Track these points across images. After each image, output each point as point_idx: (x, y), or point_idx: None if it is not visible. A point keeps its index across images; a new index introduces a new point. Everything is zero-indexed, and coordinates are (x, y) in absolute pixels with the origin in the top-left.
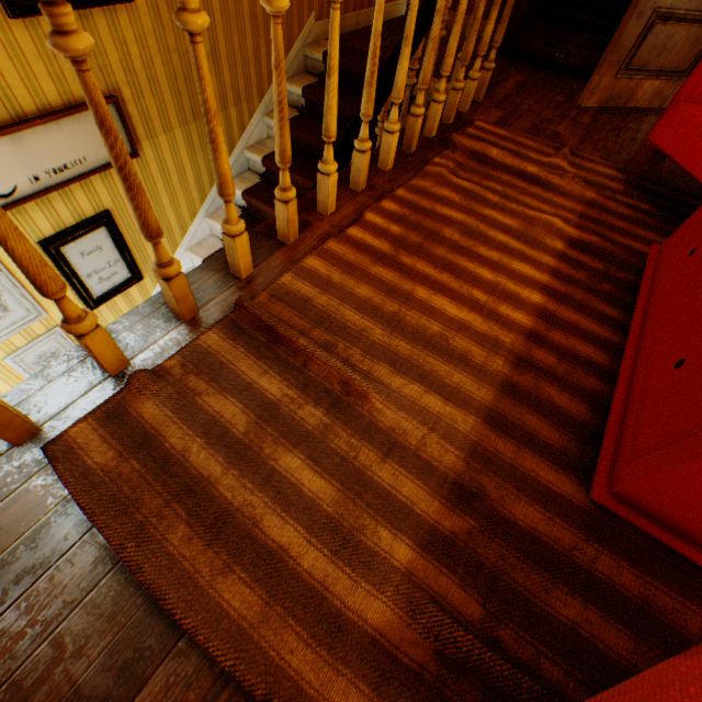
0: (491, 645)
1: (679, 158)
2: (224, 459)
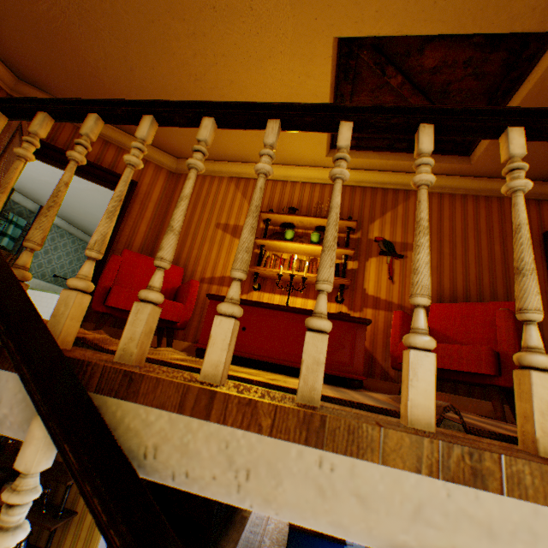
0: None
1: None
2: None
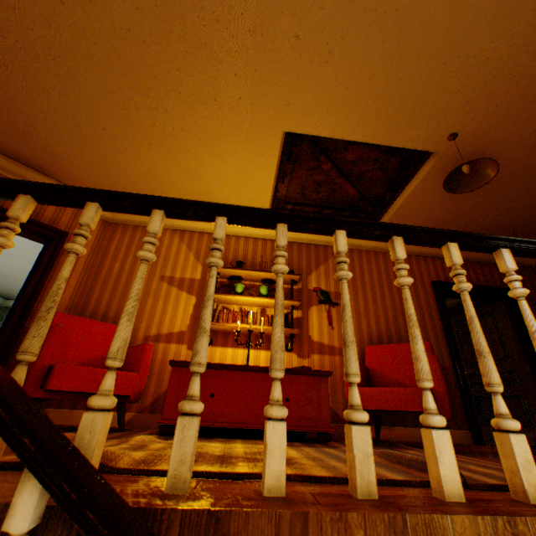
0: (394, 445)
1: (92, 388)
2: (484, 464)
